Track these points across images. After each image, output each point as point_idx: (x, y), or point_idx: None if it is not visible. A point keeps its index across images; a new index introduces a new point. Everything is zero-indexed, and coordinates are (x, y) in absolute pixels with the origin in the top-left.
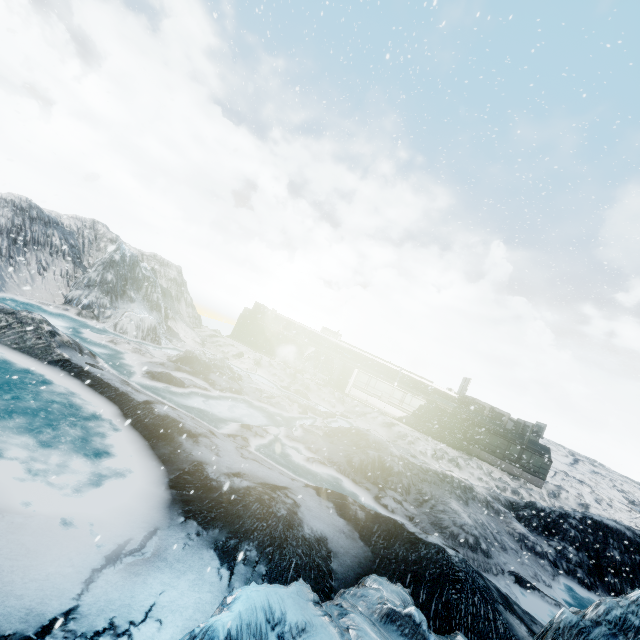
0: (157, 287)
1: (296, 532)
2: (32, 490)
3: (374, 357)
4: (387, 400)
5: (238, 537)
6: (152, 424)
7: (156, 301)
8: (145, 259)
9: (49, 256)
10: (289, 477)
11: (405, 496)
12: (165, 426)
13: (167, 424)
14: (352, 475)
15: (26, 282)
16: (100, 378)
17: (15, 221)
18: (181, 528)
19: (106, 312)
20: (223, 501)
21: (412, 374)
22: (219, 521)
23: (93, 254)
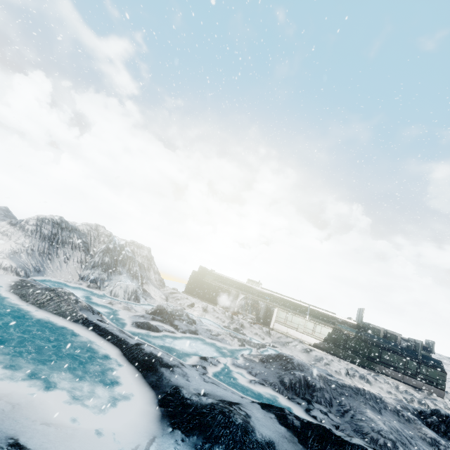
0: (136, 263)
1: (251, 437)
2: (74, 411)
3: (288, 298)
4: (302, 330)
5: (210, 442)
6: (142, 360)
7: (135, 272)
8: (127, 245)
9: (71, 250)
10: (239, 395)
11: (329, 408)
12: (151, 361)
13: (152, 359)
14: (285, 392)
15: (57, 268)
16: (106, 329)
17: (53, 231)
18: (170, 436)
19: (105, 283)
20: (196, 414)
21: (318, 308)
22: (196, 430)
23: (96, 245)
